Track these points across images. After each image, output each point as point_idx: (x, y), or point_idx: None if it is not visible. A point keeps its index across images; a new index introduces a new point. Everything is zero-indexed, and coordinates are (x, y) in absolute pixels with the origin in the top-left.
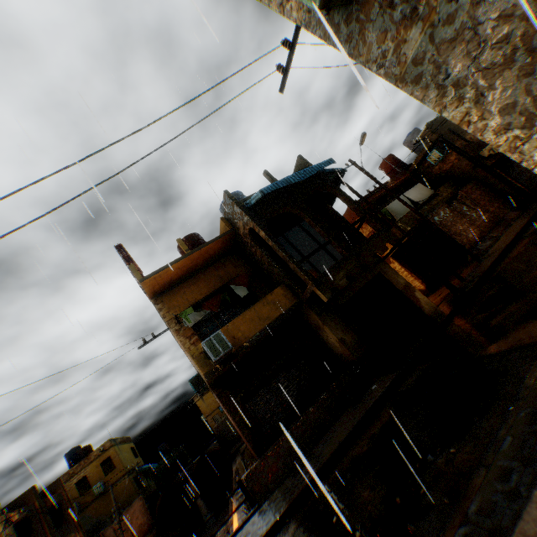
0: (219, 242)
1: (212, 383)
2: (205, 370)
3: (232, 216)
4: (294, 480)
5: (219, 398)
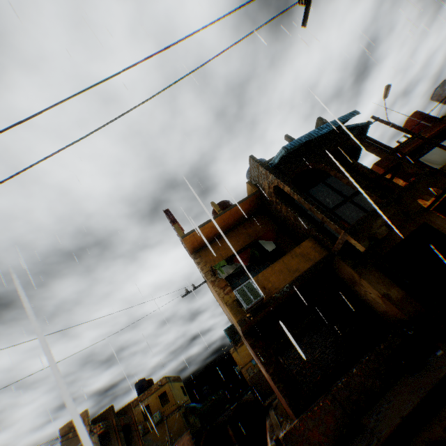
0: (246, 203)
1: (245, 332)
2: (237, 317)
3: (257, 179)
4: None
5: (252, 347)
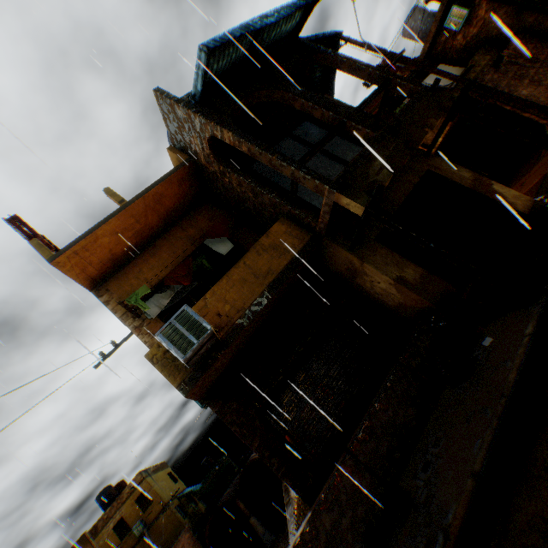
0: (173, 183)
1: (204, 397)
2: (176, 380)
3: (180, 136)
4: None
5: (220, 417)
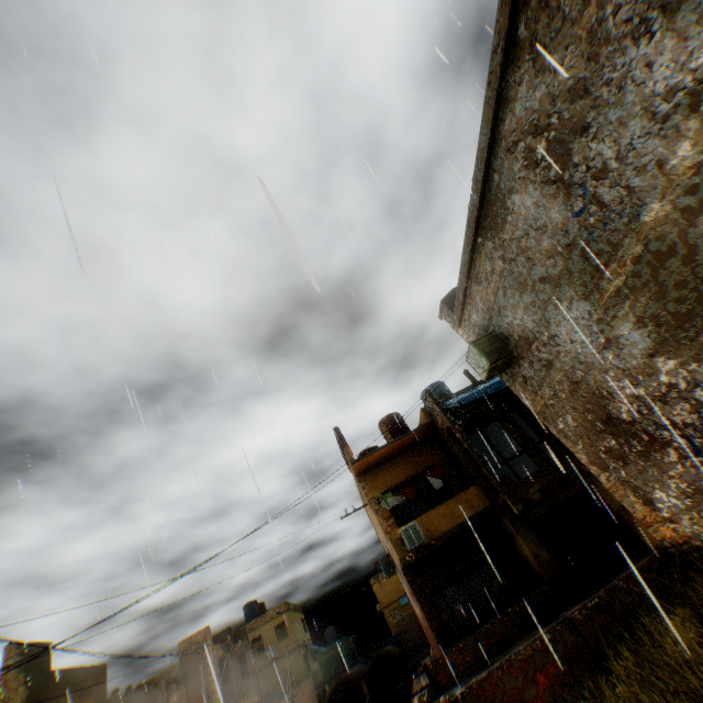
0: (418, 432)
1: (405, 568)
2: (400, 555)
3: (431, 410)
4: (473, 676)
5: (410, 583)
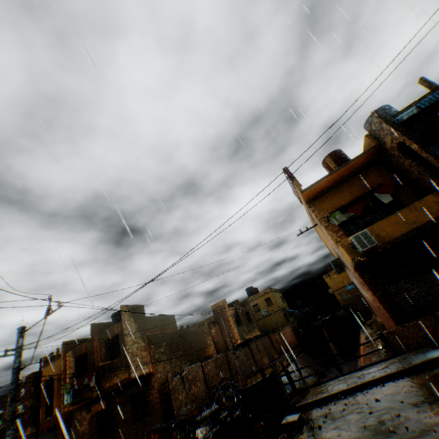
0: (363, 157)
1: (355, 266)
2: (351, 256)
3: (377, 133)
4: (434, 348)
5: (361, 277)
